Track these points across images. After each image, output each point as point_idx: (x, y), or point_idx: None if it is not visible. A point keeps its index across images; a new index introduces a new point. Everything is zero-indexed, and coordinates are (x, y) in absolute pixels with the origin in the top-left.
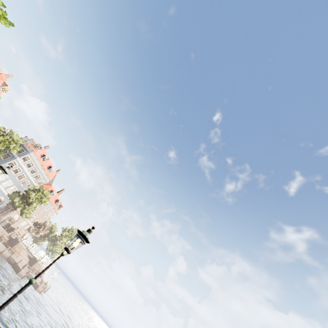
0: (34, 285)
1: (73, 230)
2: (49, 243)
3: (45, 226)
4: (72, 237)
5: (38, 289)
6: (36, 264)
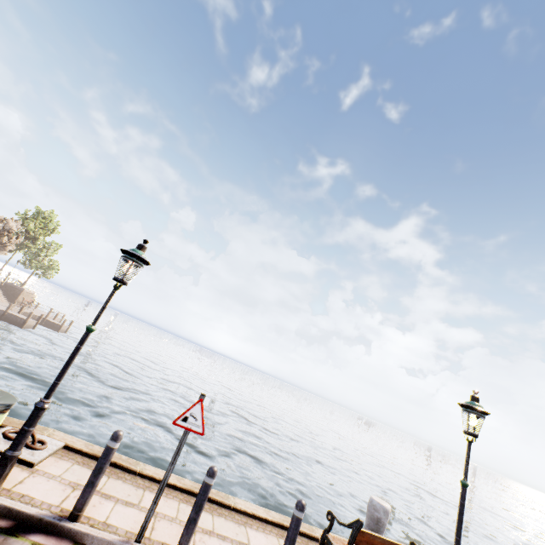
0: (49, 326)
1: (46, 217)
2: (27, 256)
3: (8, 231)
4: (50, 229)
5: (62, 330)
6: (22, 294)
